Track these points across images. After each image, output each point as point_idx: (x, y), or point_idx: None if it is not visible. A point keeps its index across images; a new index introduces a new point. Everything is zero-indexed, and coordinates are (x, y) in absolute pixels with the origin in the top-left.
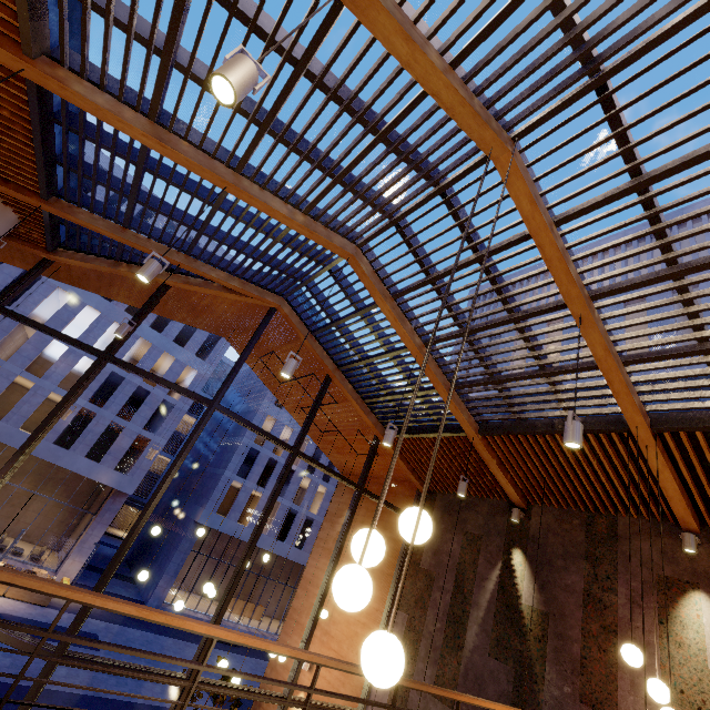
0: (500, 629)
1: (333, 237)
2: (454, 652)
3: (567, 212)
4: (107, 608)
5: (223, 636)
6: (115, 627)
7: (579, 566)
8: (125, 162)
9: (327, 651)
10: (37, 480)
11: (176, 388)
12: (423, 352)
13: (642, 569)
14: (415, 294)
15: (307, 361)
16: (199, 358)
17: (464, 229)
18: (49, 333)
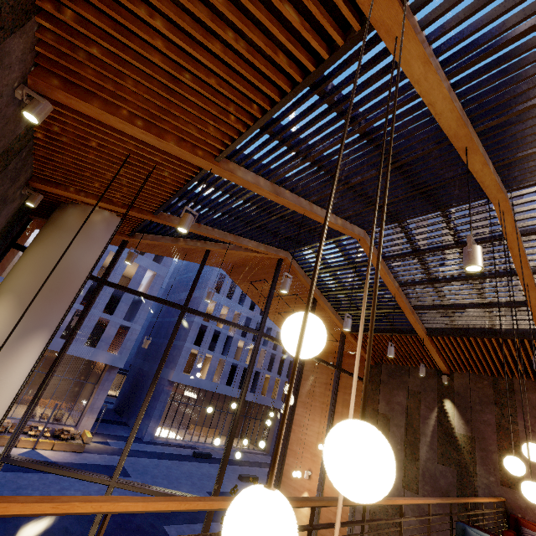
0: (443, 448)
1: (354, 229)
2: (413, 462)
3: (530, 230)
4: (376, 504)
5: (406, 502)
6: (132, 459)
7: (491, 409)
8: (232, 197)
9: (319, 466)
10: (44, 364)
11: (236, 326)
12: (399, 291)
13: (533, 410)
14: (400, 258)
15: (294, 287)
16: (156, 263)
17: (451, 229)
18: (145, 297)
